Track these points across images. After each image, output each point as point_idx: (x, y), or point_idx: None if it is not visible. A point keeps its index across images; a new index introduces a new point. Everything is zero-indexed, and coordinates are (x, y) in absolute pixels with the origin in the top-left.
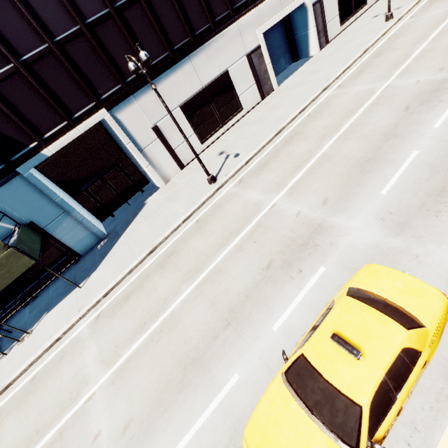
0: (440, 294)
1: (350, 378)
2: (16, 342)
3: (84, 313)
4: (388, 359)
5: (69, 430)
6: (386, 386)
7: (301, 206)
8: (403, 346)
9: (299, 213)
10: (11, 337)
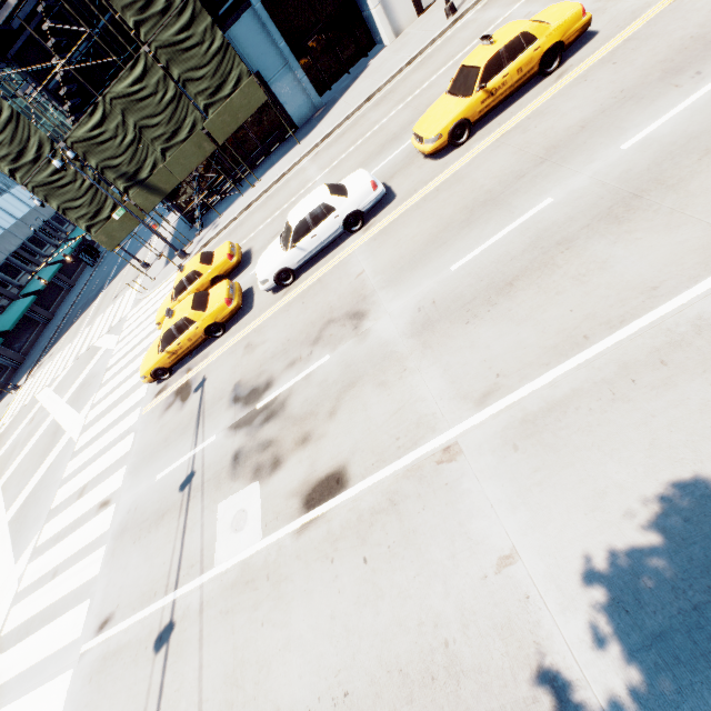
0: (578, 5)
1: (481, 57)
2: (249, 189)
3: (305, 154)
4: (509, 39)
5: (299, 199)
6: (501, 55)
7: (534, 7)
8: (523, 31)
9: (529, 13)
10: (247, 180)
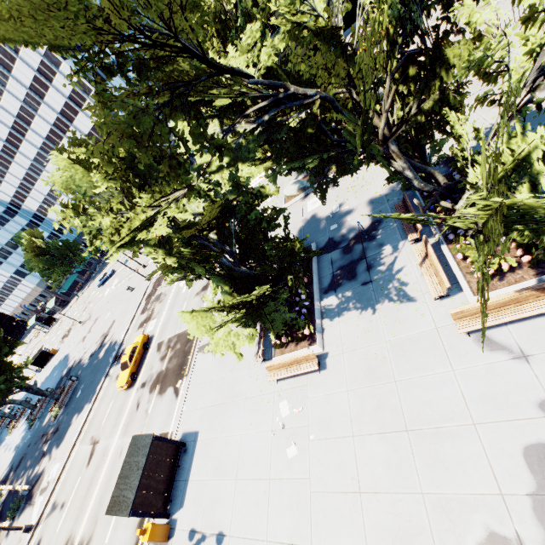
0: None
1: None
2: None
3: None
4: None
5: None
6: None
7: None
8: None
9: None
10: None
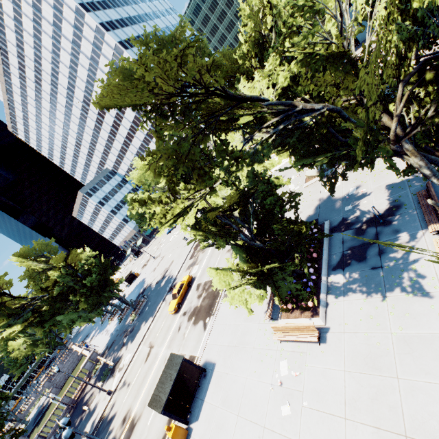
0: None
1: None
2: None
3: (359, 53)
4: None
5: None
6: None
7: None
8: None
9: None
10: None
